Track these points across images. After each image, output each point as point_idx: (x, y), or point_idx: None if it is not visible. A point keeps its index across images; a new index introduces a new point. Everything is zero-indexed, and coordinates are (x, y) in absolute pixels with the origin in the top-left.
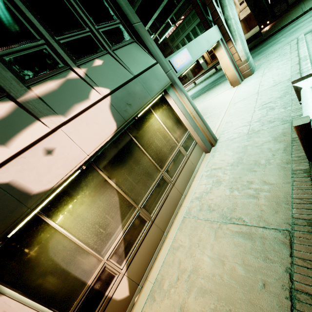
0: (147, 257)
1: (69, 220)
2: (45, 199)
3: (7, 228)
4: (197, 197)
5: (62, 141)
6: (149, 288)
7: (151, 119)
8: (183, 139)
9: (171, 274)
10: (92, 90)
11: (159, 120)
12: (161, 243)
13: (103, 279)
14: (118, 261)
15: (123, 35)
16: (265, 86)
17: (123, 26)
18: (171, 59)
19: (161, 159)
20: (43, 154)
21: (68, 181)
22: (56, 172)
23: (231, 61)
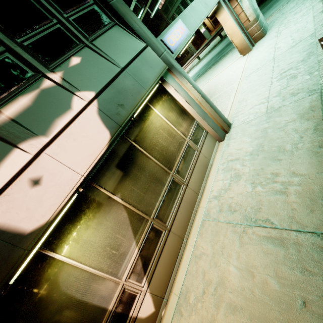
0: (169, 268)
1: (76, 248)
2: (43, 235)
3: (5, 276)
4: (215, 195)
5: (49, 166)
6: (175, 302)
7: (151, 115)
8: (191, 131)
9: (196, 286)
10: (73, 97)
11: (160, 115)
12: (182, 251)
13: (124, 301)
14: (138, 279)
15: (100, 19)
16: (283, 48)
17: (98, 7)
18: (164, 38)
19: (169, 160)
20: (29, 186)
21: (66, 209)
22: (49, 203)
23: (238, 24)
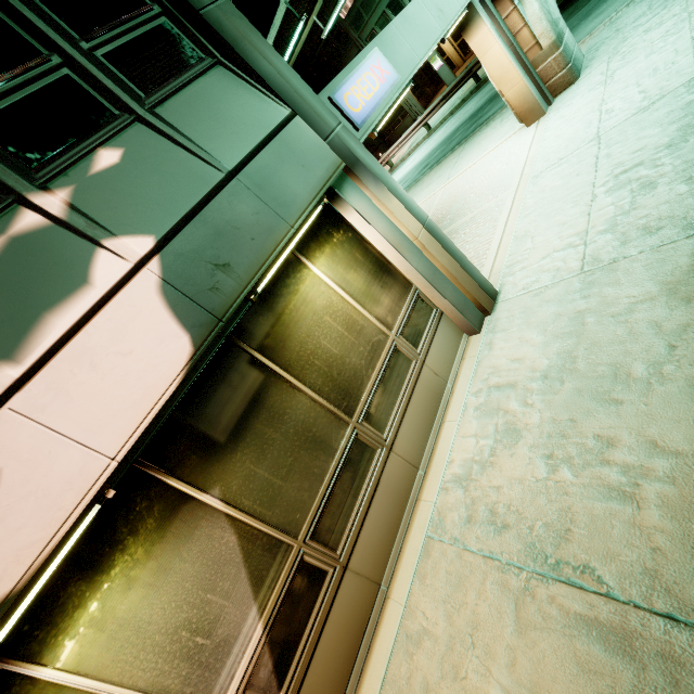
0: (343, 665)
1: (98, 644)
2: None
3: None
4: (457, 475)
5: (19, 443)
6: None
7: (303, 283)
8: (403, 315)
9: None
10: (97, 253)
11: (325, 281)
12: (376, 616)
13: None
14: None
15: (178, 52)
16: (619, 113)
17: (174, 22)
18: (337, 93)
19: (347, 389)
20: None
21: (68, 548)
22: (15, 543)
23: (514, 55)
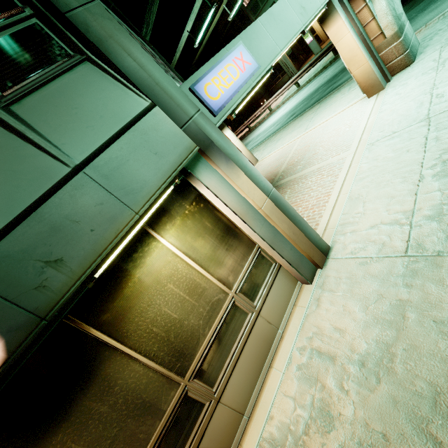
0: None
1: None
2: None
3: None
4: (273, 437)
5: None
6: None
7: (150, 255)
8: (244, 273)
9: None
10: None
11: (173, 250)
12: None
13: None
14: None
15: (45, 51)
16: None
17: (44, 23)
18: (197, 84)
19: (182, 350)
20: None
21: None
22: None
23: (362, 42)
